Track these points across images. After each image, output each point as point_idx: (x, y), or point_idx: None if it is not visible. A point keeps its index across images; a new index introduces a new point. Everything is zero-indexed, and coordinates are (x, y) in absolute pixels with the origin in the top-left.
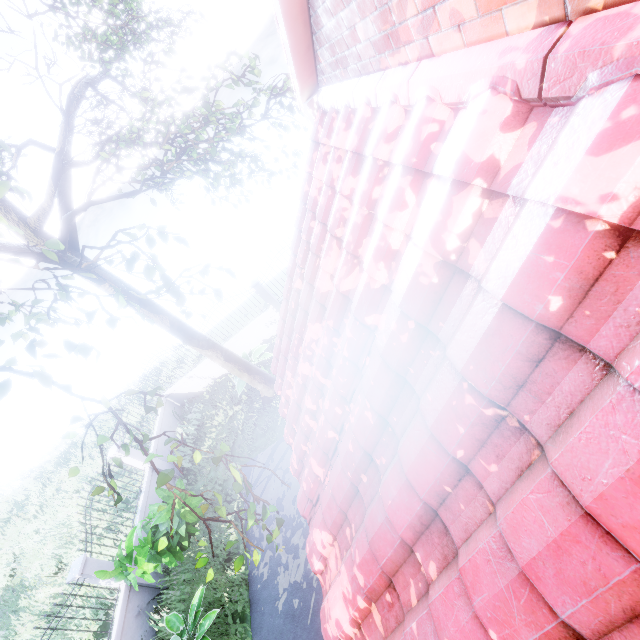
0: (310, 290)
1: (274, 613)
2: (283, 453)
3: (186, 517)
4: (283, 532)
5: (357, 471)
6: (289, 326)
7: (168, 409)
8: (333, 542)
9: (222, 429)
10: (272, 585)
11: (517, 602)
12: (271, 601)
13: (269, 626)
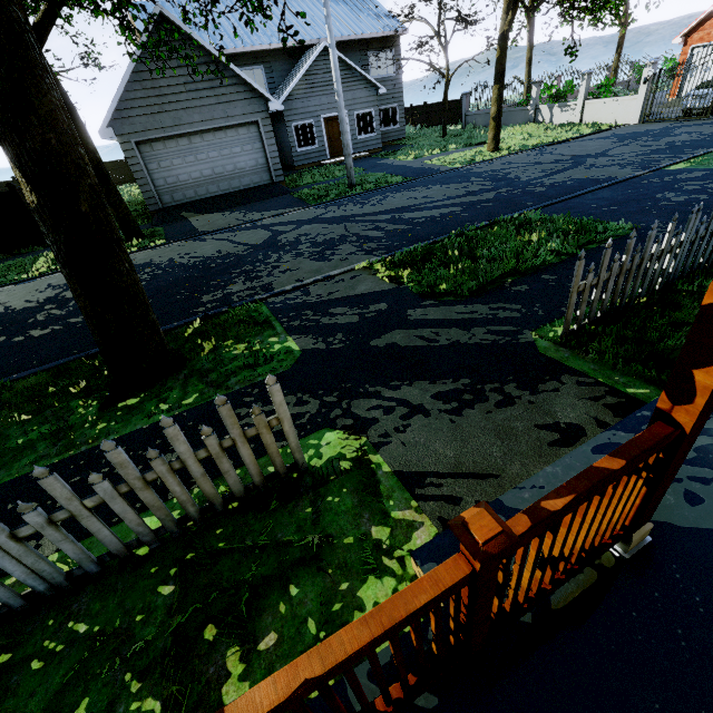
0: None
1: None
2: None
3: None
4: None
5: None
6: None
7: None
8: None
9: None
10: None
11: None
12: None
13: None
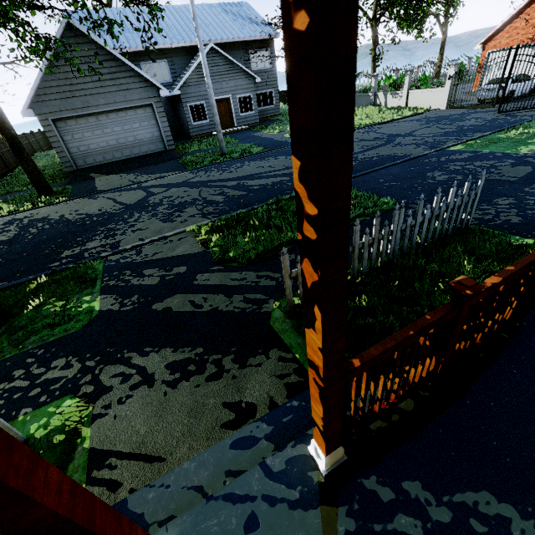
0: None
1: None
2: None
3: None
4: None
5: None
6: None
7: None
8: None
9: None
10: None
11: None
12: None
13: None
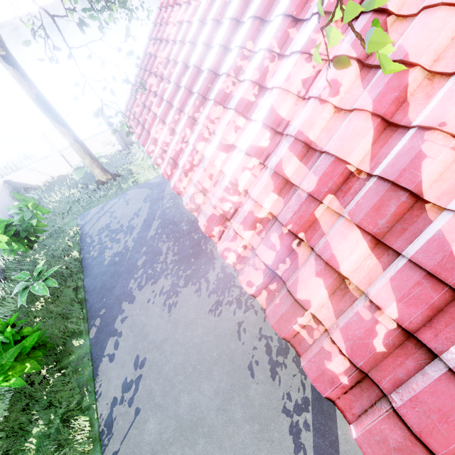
0: (160, 44)
1: (101, 266)
2: (112, 205)
3: (37, 216)
4: (110, 236)
5: (180, 77)
6: (141, 76)
7: (6, 190)
8: (162, 127)
9: (59, 203)
10: (100, 257)
11: (227, 29)
12: (99, 263)
13: (97, 272)
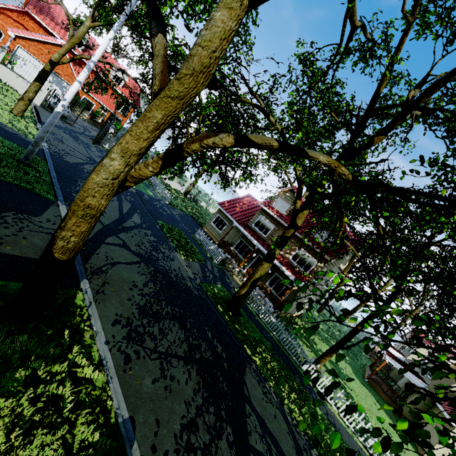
0: None
1: None
2: None
3: None
4: None
5: None
6: None
7: None
8: None
9: None
10: None
11: None
12: None
13: None
